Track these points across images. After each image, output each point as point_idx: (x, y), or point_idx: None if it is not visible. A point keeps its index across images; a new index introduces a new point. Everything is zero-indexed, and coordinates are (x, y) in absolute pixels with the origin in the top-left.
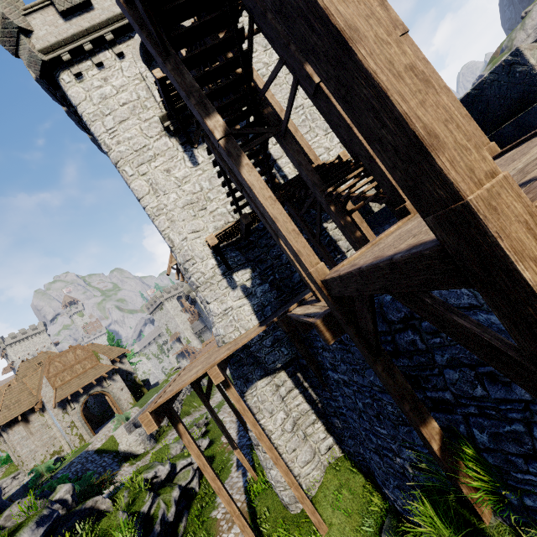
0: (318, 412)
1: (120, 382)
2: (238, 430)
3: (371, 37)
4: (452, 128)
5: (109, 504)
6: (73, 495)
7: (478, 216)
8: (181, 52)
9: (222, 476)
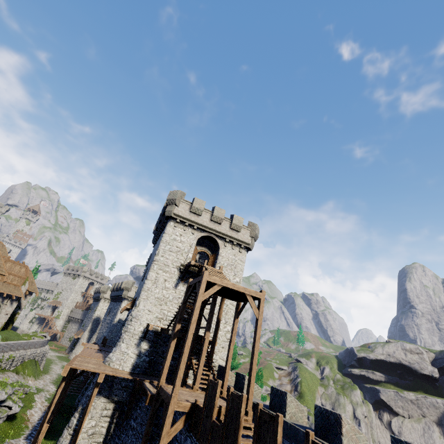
0: (105, 439)
1: (12, 308)
2: (41, 418)
3: (181, 371)
4: (178, 386)
5: None
6: None
7: (172, 397)
8: (205, 263)
9: (14, 435)
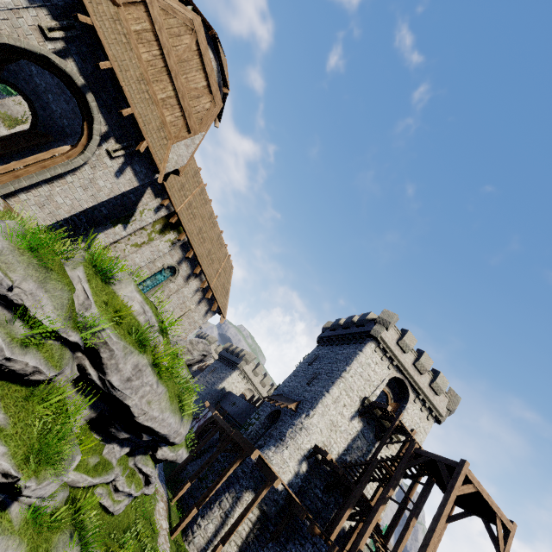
0: (242, 545)
1: None
2: None
3: None
4: None
5: None
6: None
7: None
8: (400, 416)
9: None
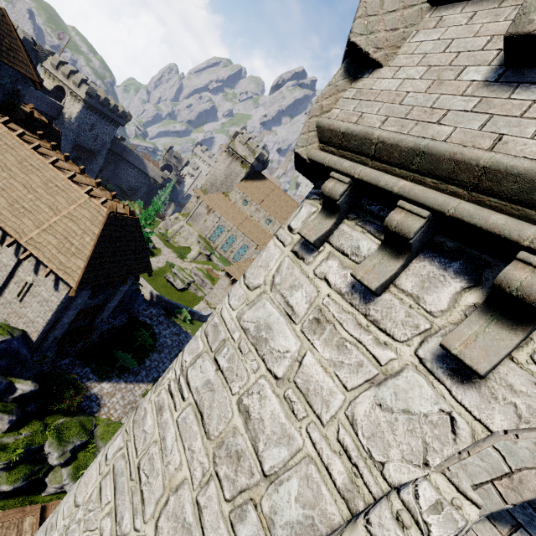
0: None
1: None
2: None
3: None
4: None
5: (4, 428)
6: (25, 393)
7: None
8: None
9: None
